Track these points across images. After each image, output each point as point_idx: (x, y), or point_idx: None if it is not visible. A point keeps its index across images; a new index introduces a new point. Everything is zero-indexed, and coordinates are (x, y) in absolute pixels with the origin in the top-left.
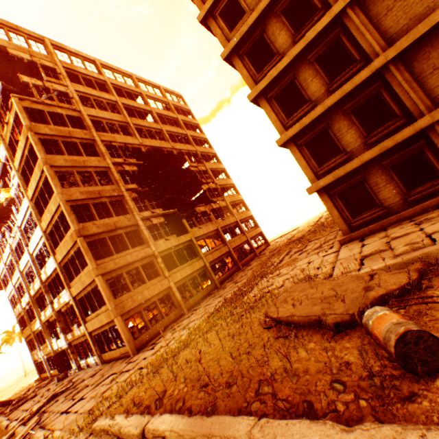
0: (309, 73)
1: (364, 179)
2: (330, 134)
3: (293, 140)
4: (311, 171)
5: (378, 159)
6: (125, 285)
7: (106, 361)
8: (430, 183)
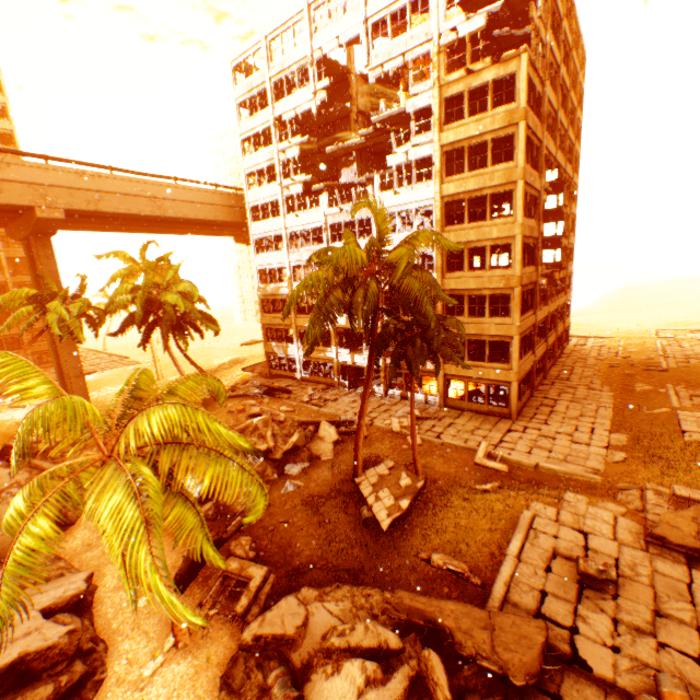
0: None
1: None
2: None
3: None
4: None
5: None
6: None
7: (450, 406)
8: None
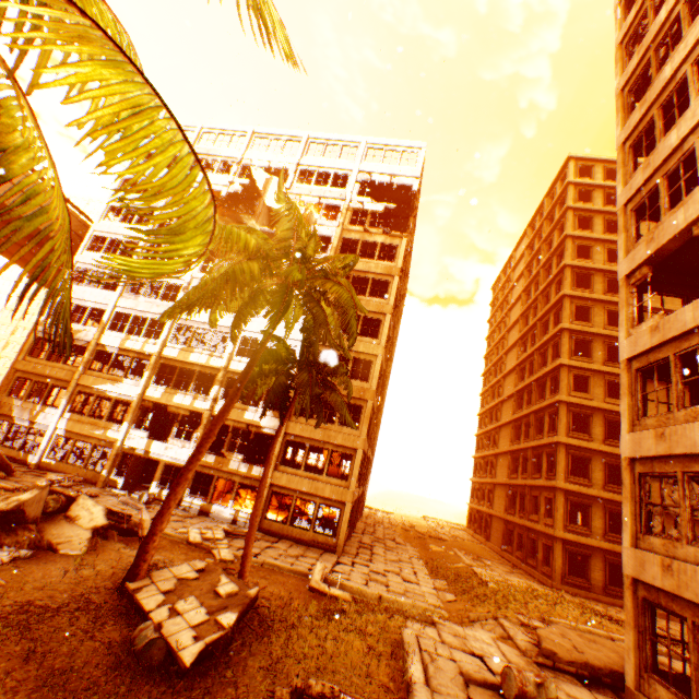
0: (599, 465)
1: (590, 555)
2: (589, 511)
3: (564, 490)
4: (562, 521)
5: (604, 550)
6: (247, 435)
7: (265, 530)
8: (620, 588)
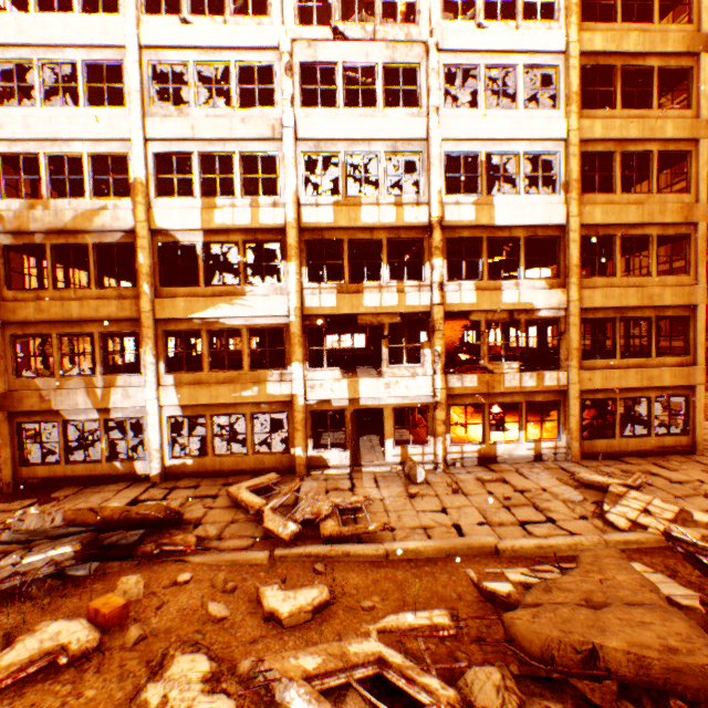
0: None
1: None
2: None
3: None
4: None
5: None
6: None
7: (587, 455)
8: None
